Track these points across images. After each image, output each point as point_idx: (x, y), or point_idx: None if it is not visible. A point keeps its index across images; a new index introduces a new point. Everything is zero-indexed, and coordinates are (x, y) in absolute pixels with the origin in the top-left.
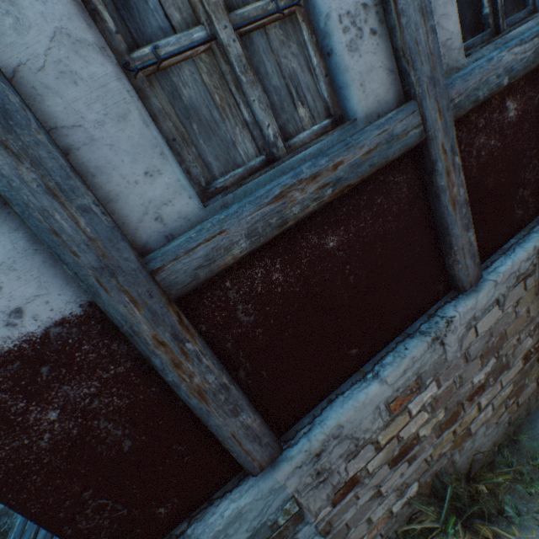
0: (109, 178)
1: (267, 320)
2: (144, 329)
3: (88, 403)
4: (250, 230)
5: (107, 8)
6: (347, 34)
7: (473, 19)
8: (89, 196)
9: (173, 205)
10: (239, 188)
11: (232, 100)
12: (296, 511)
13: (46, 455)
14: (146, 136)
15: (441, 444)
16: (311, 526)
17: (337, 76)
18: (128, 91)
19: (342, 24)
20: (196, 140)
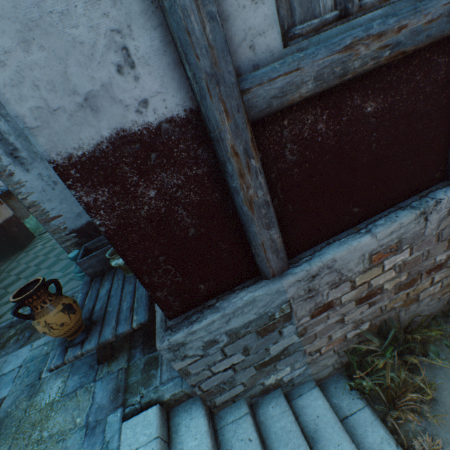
0: None
1: (304, 163)
2: (227, 138)
3: (174, 192)
4: (318, 74)
5: None
6: None
7: None
8: (215, 6)
9: (265, 38)
10: (316, 35)
11: None
12: (288, 312)
13: (143, 222)
14: None
15: (395, 300)
16: (293, 327)
17: None
18: None
19: None
20: None
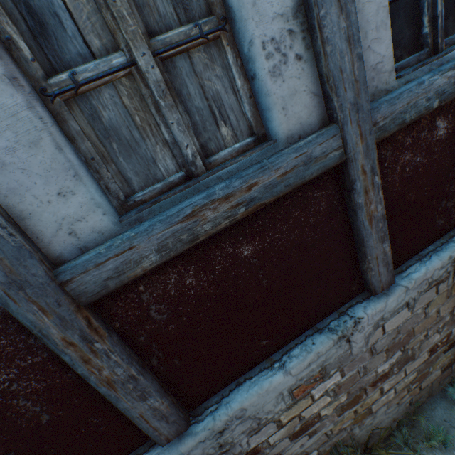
0: (22, 198)
1: (180, 317)
2: (53, 332)
3: (8, 386)
4: (160, 245)
5: (24, 36)
6: (270, 60)
7: (412, 38)
8: None
9: (87, 221)
10: (154, 204)
11: (153, 121)
12: None
13: None
14: (58, 160)
15: (342, 421)
16: None
17: (260, 98)
18: (41, 118)
19: (265, 50)
20: (116, 157)
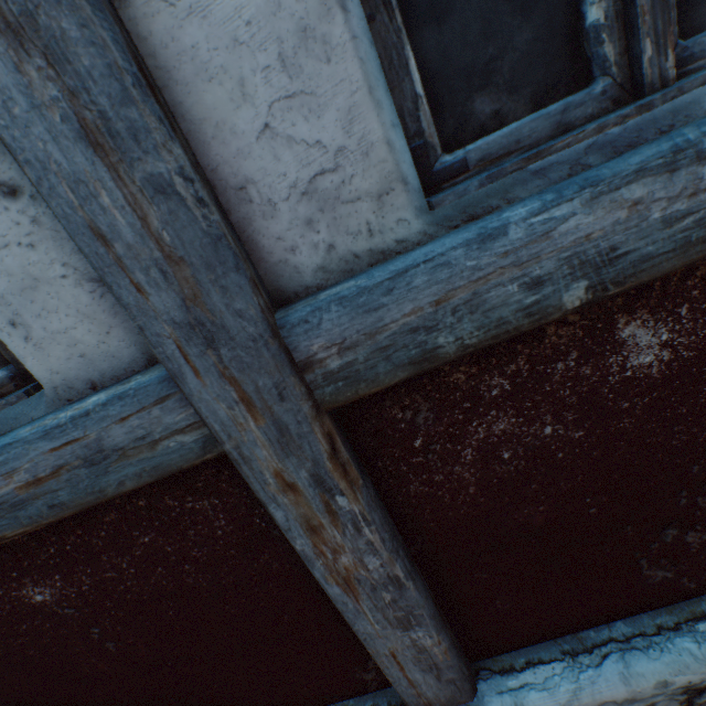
0: None
1: None
2: None
3: None
4: None
5: None
6: None
7: (548, 44)
8: None
9: None
10: None
11: None
12: None
13: None
14: None
15: None
16: None
17: None
18: None
19: None
20: None
